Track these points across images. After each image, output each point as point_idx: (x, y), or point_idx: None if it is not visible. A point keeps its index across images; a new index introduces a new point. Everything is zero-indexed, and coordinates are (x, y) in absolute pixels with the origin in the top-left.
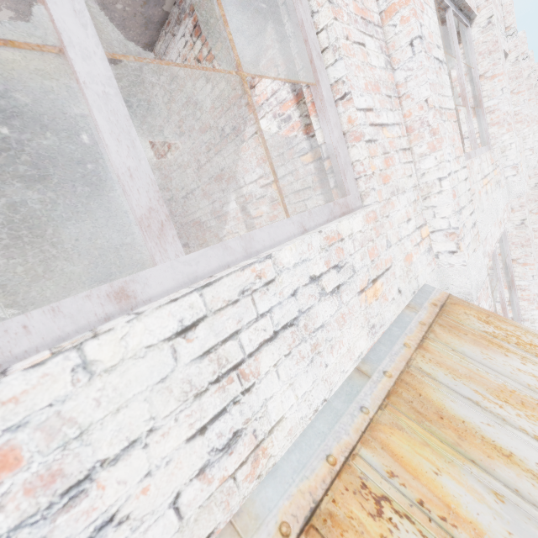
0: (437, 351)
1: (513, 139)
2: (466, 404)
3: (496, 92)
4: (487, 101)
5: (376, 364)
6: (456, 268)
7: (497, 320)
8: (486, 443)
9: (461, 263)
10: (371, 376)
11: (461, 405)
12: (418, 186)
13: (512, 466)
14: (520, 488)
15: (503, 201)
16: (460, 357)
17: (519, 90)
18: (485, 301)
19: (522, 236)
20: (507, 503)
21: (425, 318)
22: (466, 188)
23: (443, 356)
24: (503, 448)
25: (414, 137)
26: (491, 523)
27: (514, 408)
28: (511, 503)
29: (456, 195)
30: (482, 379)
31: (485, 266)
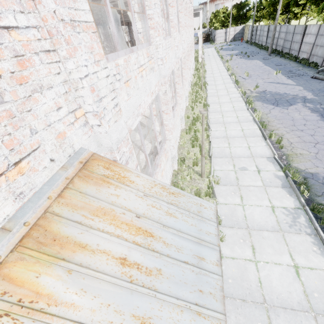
0: (70, 196)
1: (161, 42)
2: (74, 225)
3: (152, 5)
4: (148, 9)
5: (20, 219)
6: (103, 134)
7: (113, 166)
8: (75, 245)
9: (104, 132)
10: (13, 229)
11: (70, 227)
12: (69, 80)
13: (84, 252)
14: (83, 262)
15: (156, 80)
16: (82, 196)
17: (173, 5)
18: (125, 147)
19: (166, 99)
20: (73, 273)
21: (71, 173)
22: (107, 83)
23: (72, 198)
24: (84, 243)
25: (56, 41)
26: (60, 288)
27: (99, 218)
28: (75, 272)
29: (95, 90)
30: (90, 206)
31: (126, 127)
